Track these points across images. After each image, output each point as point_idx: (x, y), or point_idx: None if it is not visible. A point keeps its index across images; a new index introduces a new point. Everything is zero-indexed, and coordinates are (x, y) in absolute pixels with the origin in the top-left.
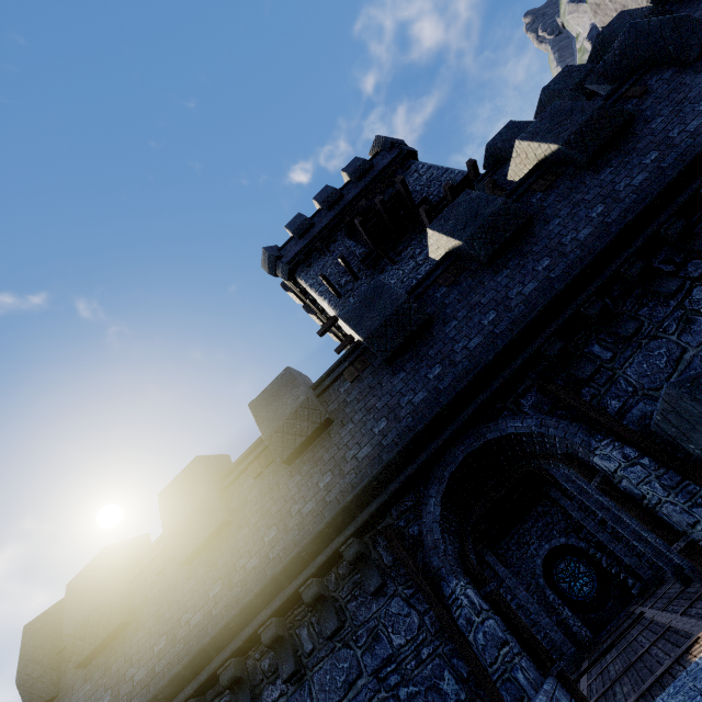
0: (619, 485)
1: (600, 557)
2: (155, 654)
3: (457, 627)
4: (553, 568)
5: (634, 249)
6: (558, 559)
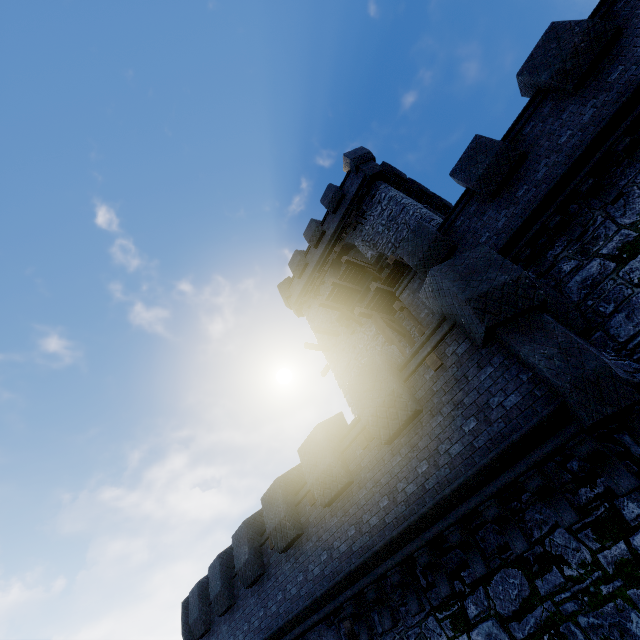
0: None
1: None
2: None
3: None
4: None
5: (394, 563)
6: None
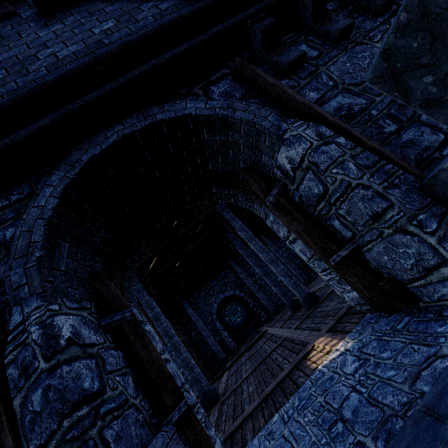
0: (295, 194)
1: (250, 301)
2: None
3: (2, 384)
4: (223, 309)
5: None
6: (227, 304)
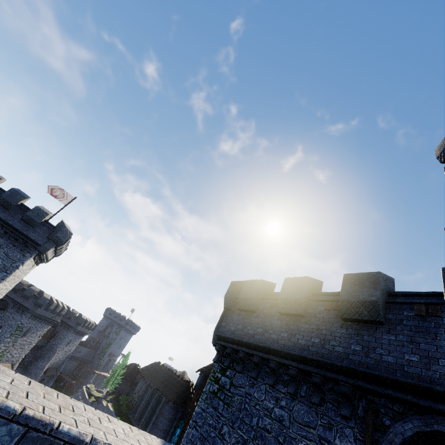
0: None
1: None
2: (257, 331)
3: None
4: None
5: None
6: None
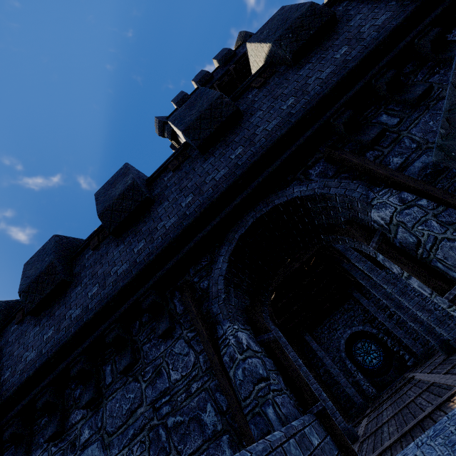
0: (395, 241)
1: (386, 340)
2: (1, 382)
3: (222, 364)
4: (352, 347)
5: (430, 19)
6: (357, 341)
